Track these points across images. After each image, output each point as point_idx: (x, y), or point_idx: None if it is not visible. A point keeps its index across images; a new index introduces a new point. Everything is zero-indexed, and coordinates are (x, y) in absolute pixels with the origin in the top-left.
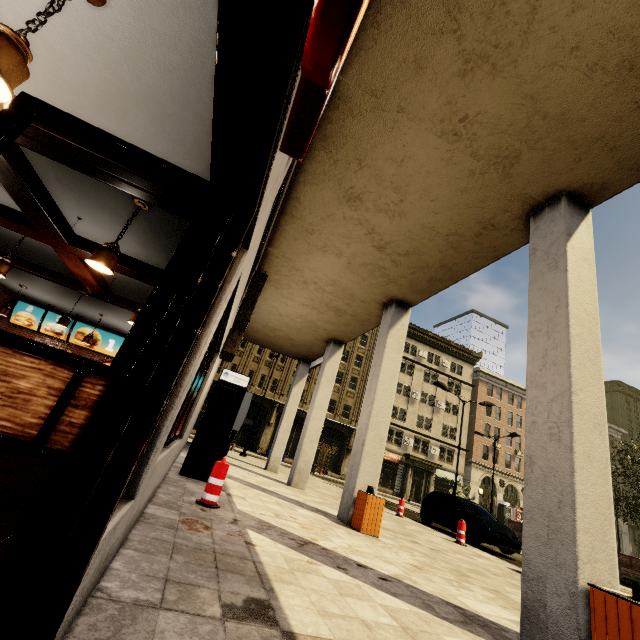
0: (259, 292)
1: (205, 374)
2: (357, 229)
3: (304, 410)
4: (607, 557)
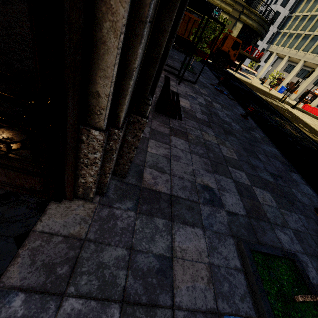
0: None
1: None
2: None
3: None
4: None
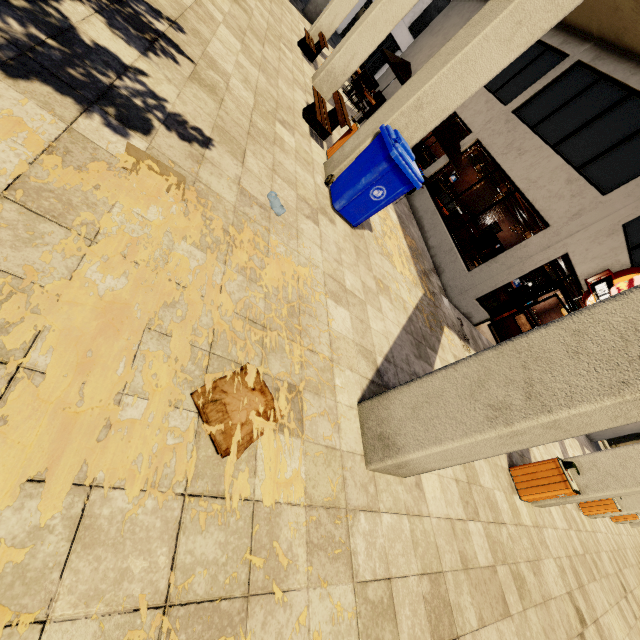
0: None
1: None
2: None
3: None
4: (632, 505)
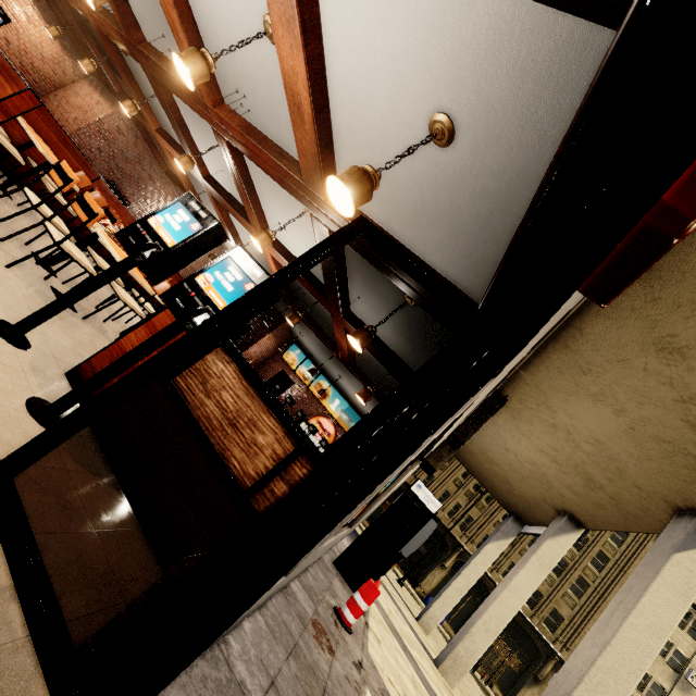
0: (490, 415)
1: (398, 475)
2: (662, 389)
3: (492, 577)
4: None
